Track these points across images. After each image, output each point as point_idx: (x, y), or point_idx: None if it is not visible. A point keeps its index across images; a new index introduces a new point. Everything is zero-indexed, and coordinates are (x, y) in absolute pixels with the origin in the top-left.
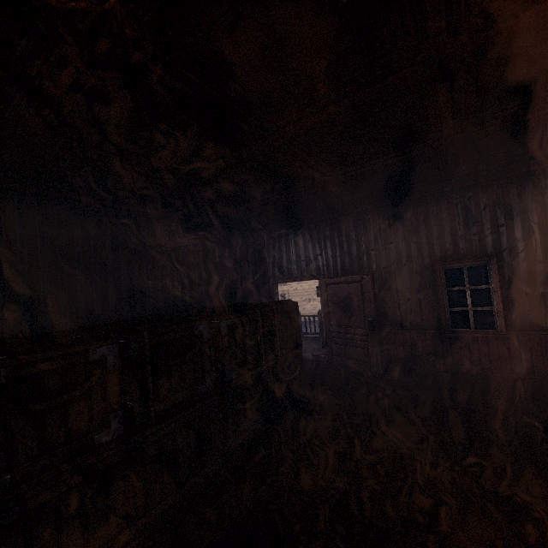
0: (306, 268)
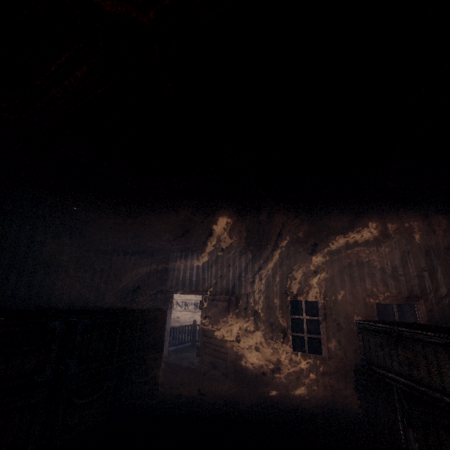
0: (195, 284)
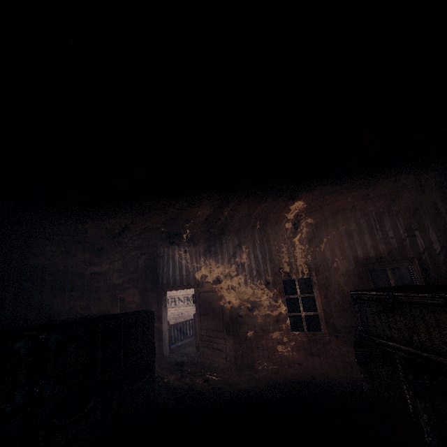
0: (186, 278)
